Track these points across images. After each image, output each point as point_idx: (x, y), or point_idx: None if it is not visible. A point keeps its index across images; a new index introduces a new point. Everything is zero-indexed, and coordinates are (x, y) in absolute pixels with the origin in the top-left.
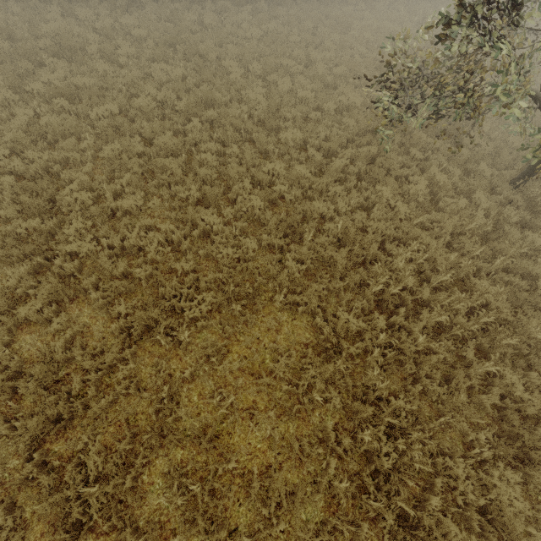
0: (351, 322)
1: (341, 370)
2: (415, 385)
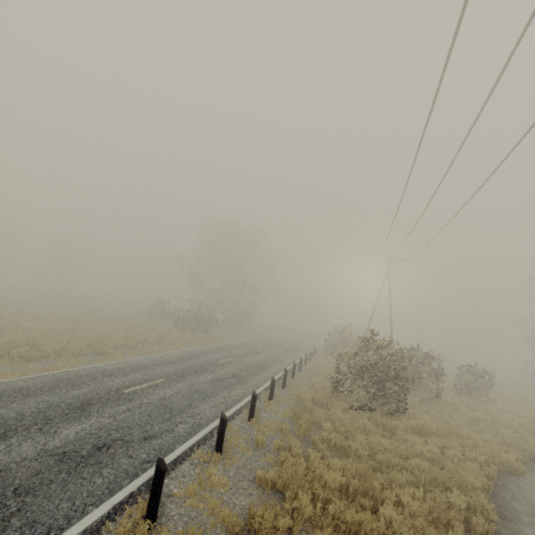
0: None
1: None
2: None
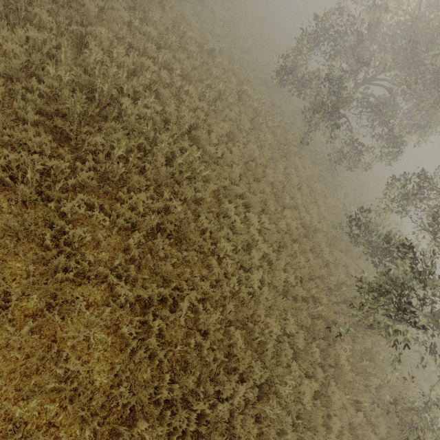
0: (232, 82)
1: (223, 79)
2: (238, 107)
